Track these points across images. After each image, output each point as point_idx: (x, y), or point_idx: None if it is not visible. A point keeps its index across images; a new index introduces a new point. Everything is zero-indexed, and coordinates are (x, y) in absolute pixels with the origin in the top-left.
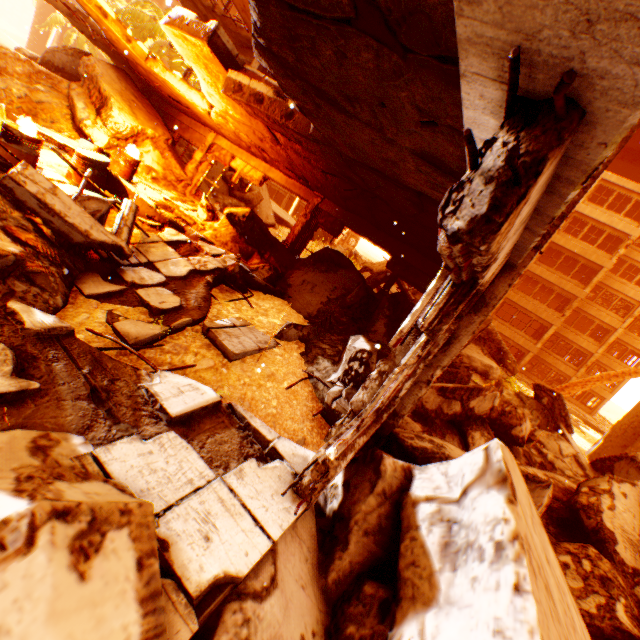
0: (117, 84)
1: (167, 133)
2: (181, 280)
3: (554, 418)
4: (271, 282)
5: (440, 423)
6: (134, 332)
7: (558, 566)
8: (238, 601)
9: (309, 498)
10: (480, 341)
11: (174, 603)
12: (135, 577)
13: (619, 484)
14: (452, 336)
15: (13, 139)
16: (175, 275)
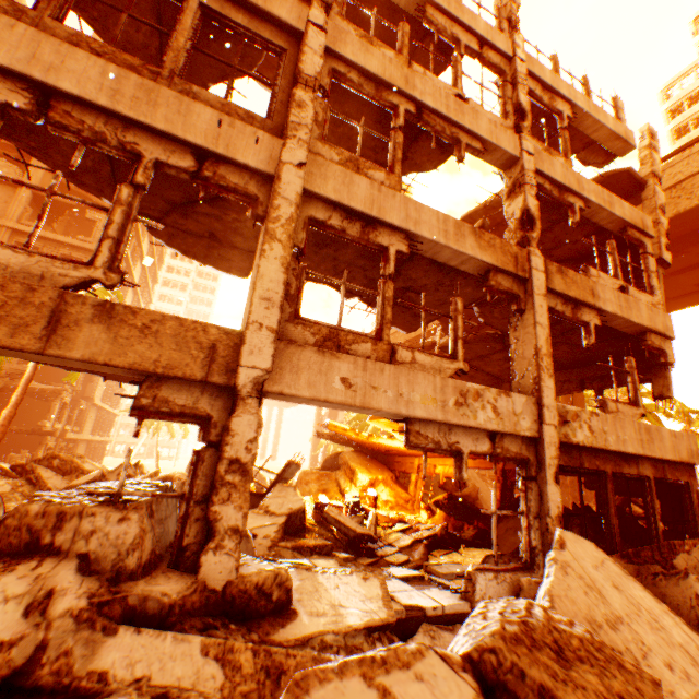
0: (357, 459)
1: (390, 472)
2: (408, 547)
3: None
4: (478, 537)
5: None
6: None
7: (660, 606)
8: (427, 623)
9: (468, 599)
10: None
11: (395, 603)
12: (379, 585)
13: None
14: (539, 491)
15: (319, 507)
16: (403, 545)
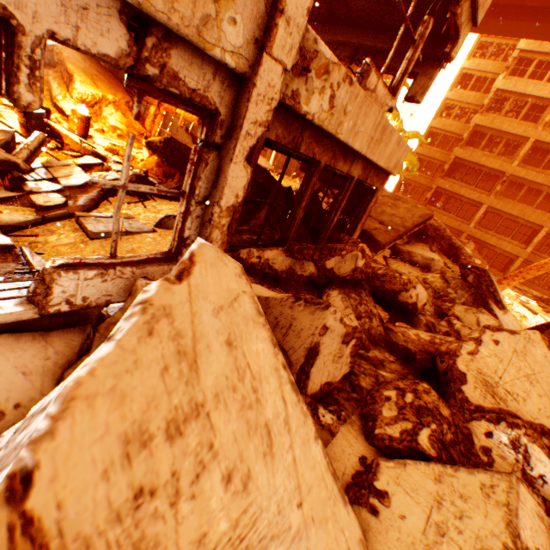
0: (81, 64)
1: (127, 97)
2: (78, 189)
3: (482, 295)
4: None
5: (296, 285)
6: (7, 220)
7: (276, 362)
8: None
9: (38, 304)
10: (428, 239)
11: None
12: None
13: (494, 333)
14: (220, 170)
15: None
16: (72, 185)
